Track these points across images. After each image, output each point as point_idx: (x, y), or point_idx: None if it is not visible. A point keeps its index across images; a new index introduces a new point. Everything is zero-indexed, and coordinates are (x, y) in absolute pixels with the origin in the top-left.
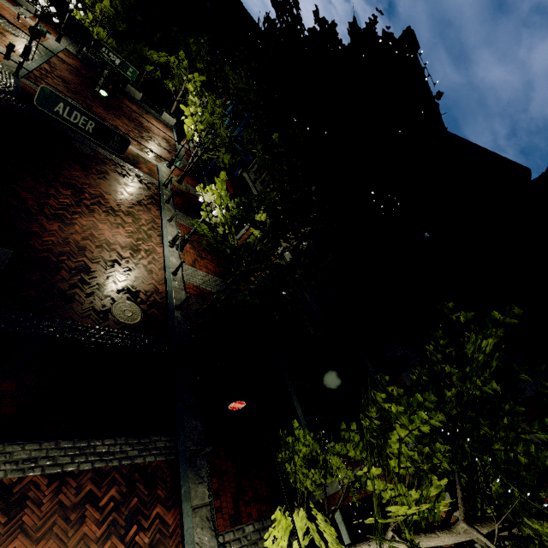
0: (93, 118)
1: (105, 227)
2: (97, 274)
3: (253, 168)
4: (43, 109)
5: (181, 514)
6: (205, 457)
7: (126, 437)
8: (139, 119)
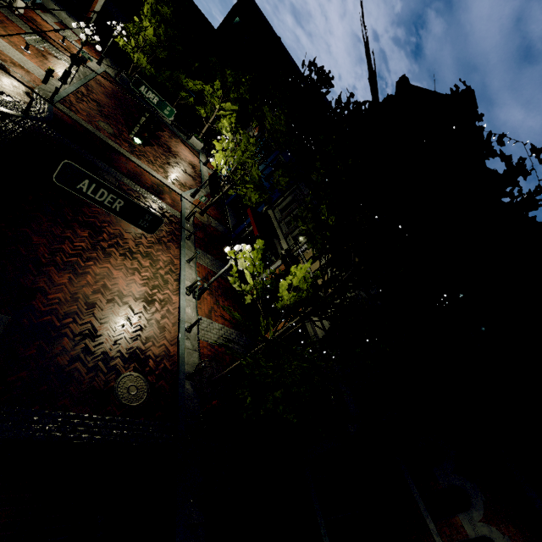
0: (123, 196)
1: (120, 274)
2: (103, 338)
3: (279, 206)
4: (63, 185)
5: None
6: None
7: None
8: (168, 143)
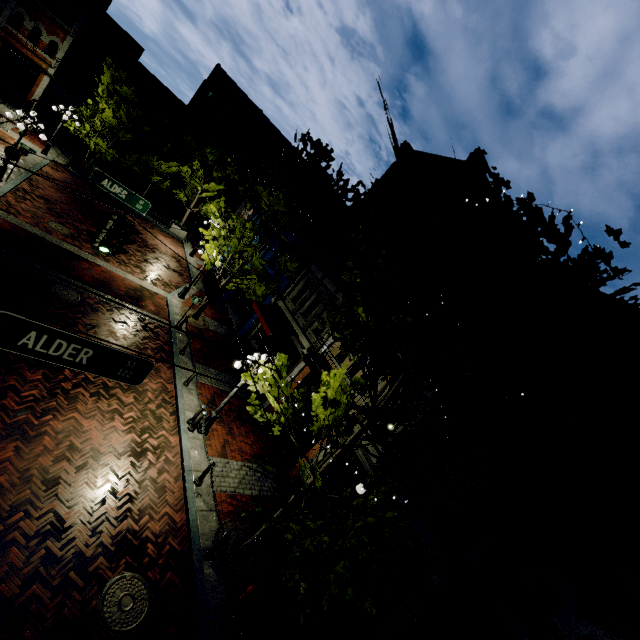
0: (91, 343)
1: (93, 423)
2: (75, 531)
3: (291, 294)
4: None
5: None
6: None
7: None
8: (143, 236)
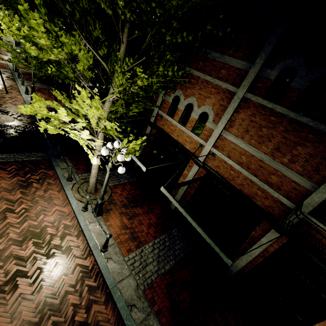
0: None
1: None
2: None
3: None
4: None
5: (55, 171)
6: (66, 156)
7: (16, 154)
8: None
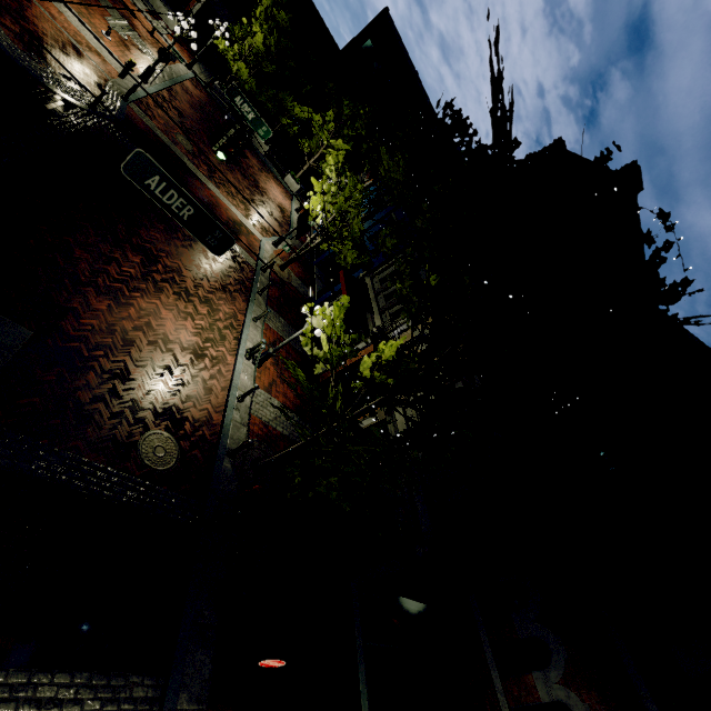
0: (194, 203)
1: (170, 315)
2: (136, 384)
3: (381, 274)
4: (130, 177)
5: None
6: None
7: (90, 673)
8: (257, 177)
